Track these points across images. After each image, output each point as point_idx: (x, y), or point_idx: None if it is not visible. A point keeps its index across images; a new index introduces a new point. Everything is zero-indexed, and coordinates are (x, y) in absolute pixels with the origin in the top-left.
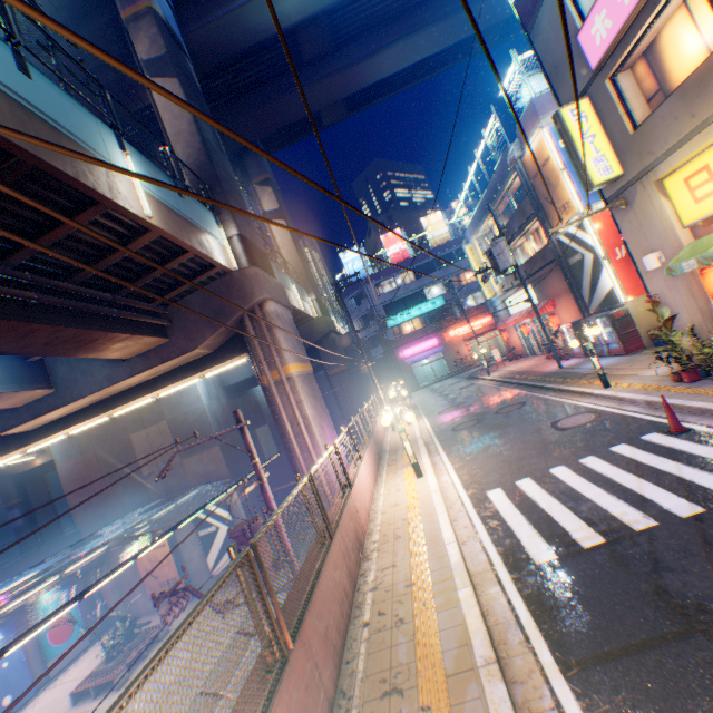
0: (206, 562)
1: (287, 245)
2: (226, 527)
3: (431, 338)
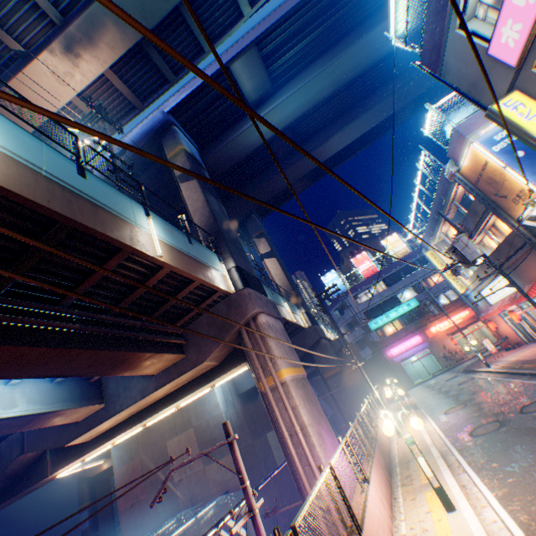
0: None
1: (279, 274)
2: None
3: (413, 335)
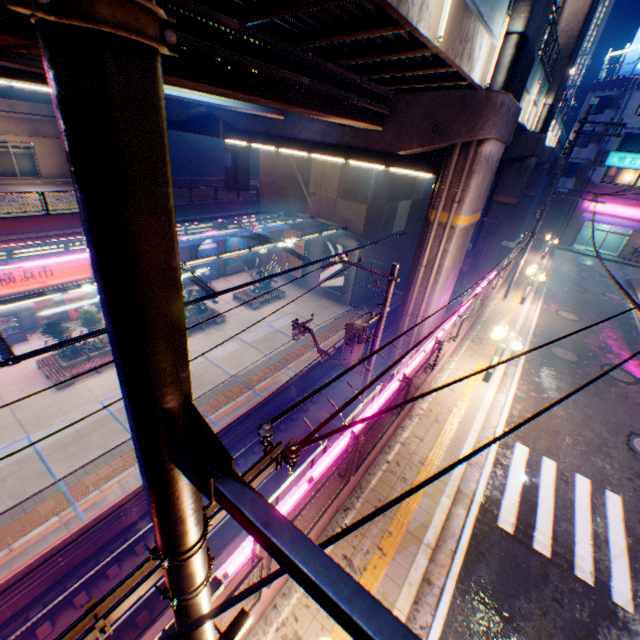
0: (318, 274)
1: (580, 2)
2: (340, 266)
3: (639, 208)
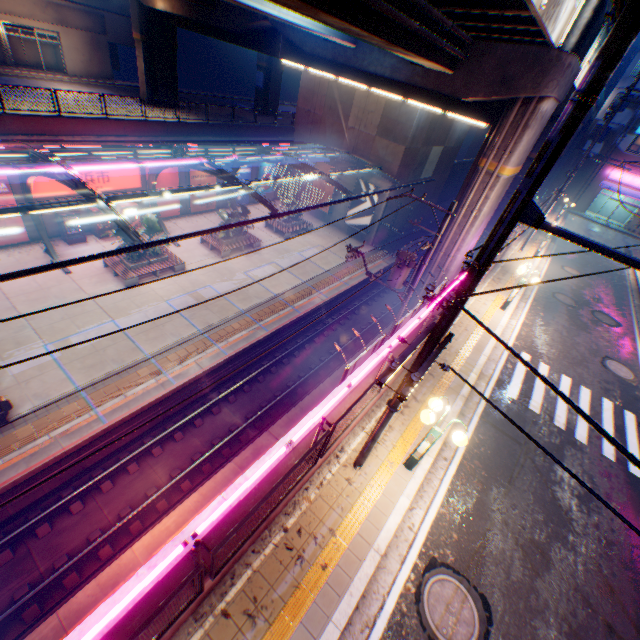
0: (345, 212)
1: None
2: (369, 205)
3: None
